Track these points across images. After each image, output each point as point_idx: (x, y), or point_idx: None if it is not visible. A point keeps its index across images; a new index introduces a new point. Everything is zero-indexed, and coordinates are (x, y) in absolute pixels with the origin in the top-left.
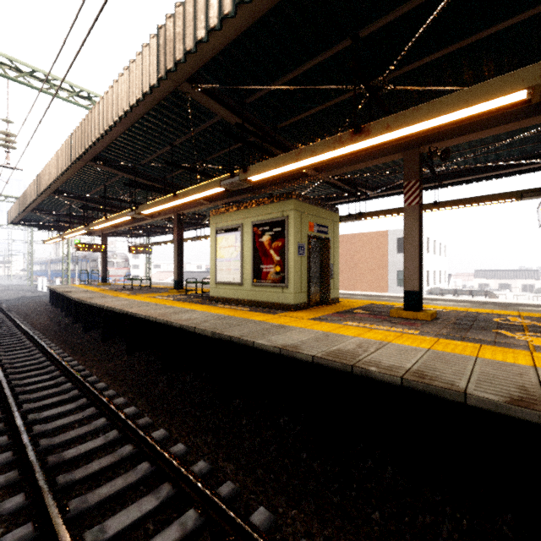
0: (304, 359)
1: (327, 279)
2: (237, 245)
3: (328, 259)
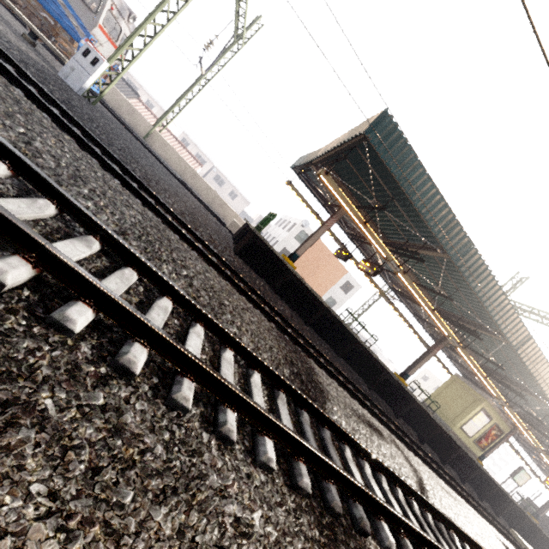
0: (532, 521)
1: None
2: (483, 424)
3: None
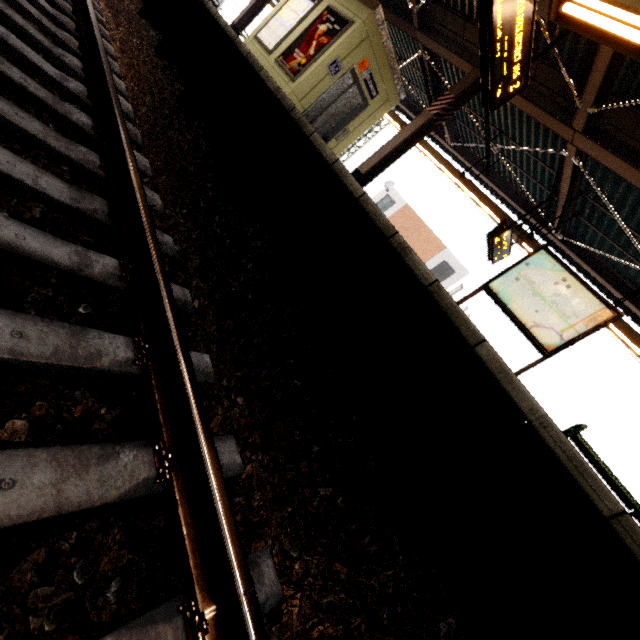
0: (222, 24)
1: (333, 135)
2: (300, 16)
3: (350, 120)
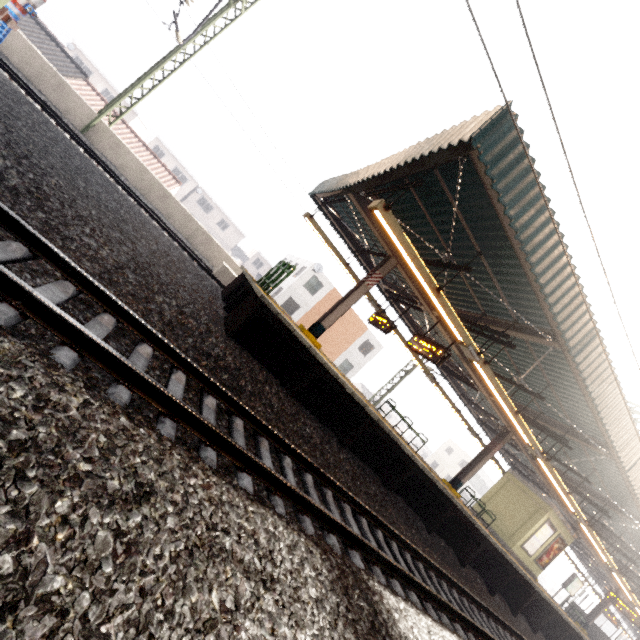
0: None
1: None
2: (546, 538)
3: None
